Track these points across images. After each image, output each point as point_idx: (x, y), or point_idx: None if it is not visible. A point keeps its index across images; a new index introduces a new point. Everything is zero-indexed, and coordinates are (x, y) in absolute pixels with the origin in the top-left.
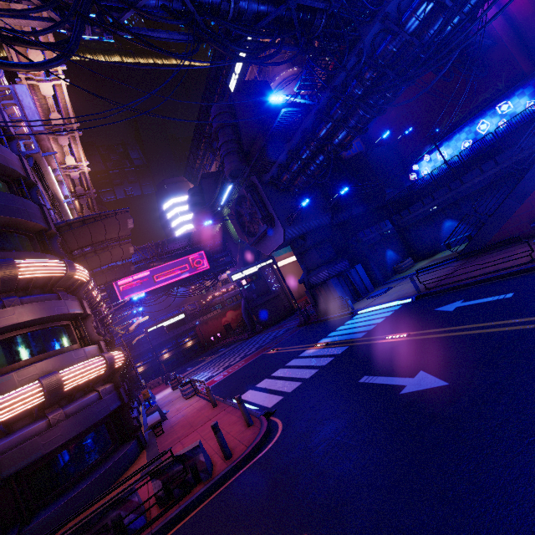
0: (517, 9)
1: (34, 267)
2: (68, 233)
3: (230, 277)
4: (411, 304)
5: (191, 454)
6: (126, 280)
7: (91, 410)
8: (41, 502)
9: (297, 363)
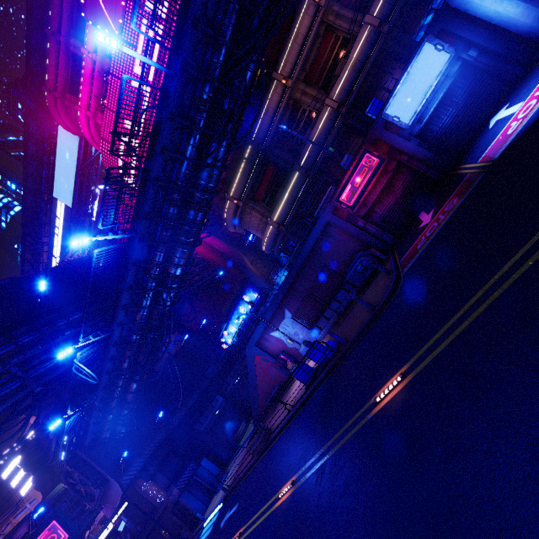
0: (224, 250)
1: None
2: None
3: None
4: (221, 511)
5: None
6: None
7: None
8: None
9: None
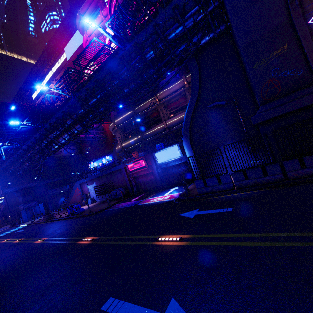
0: None
1: None
2: None
3: None
4: (24, 227)
5: None
6: None
7: None
8: None
9: None
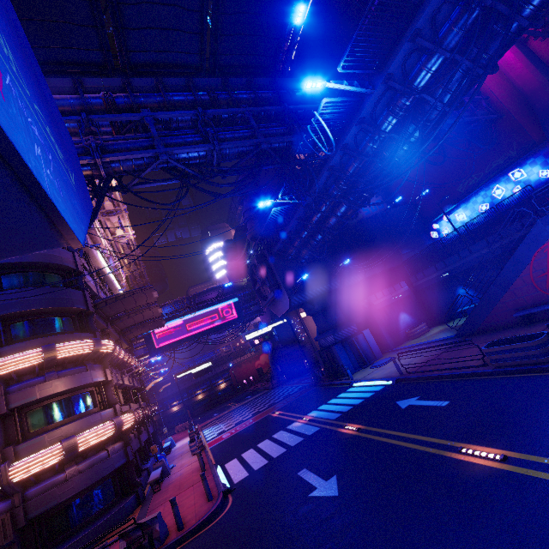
0: (523, 83)
1: (69, 348)
2: (105, 306)
3: (243, 336)
4: (389, 388)
5: (151, 523)
6: (162, 328)
7: (99, 467)
8: (53, 542)
9: (280, 436)
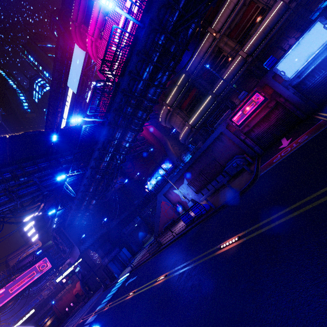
0: (156, 135)
1: None
2: None
3: (55, 281)
4: (127, 277)
5: None
6: None
7: None
8: None
9: None
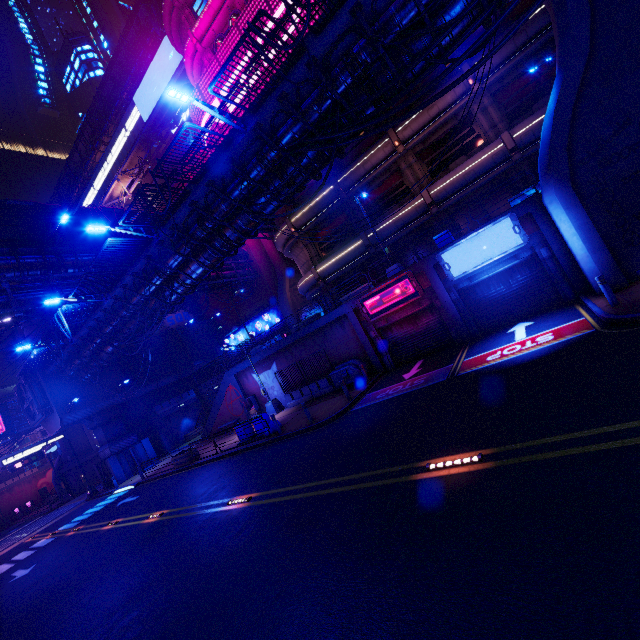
0: (272, 257)
1: None
2: None
3: (0, 462)
4: (129, 491)
5: None
6: None
7: None
8: None
9: (18, 556)
